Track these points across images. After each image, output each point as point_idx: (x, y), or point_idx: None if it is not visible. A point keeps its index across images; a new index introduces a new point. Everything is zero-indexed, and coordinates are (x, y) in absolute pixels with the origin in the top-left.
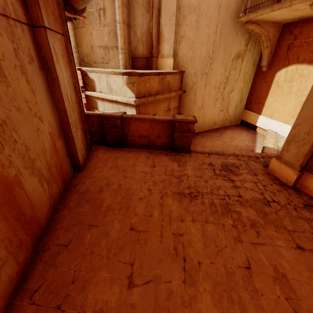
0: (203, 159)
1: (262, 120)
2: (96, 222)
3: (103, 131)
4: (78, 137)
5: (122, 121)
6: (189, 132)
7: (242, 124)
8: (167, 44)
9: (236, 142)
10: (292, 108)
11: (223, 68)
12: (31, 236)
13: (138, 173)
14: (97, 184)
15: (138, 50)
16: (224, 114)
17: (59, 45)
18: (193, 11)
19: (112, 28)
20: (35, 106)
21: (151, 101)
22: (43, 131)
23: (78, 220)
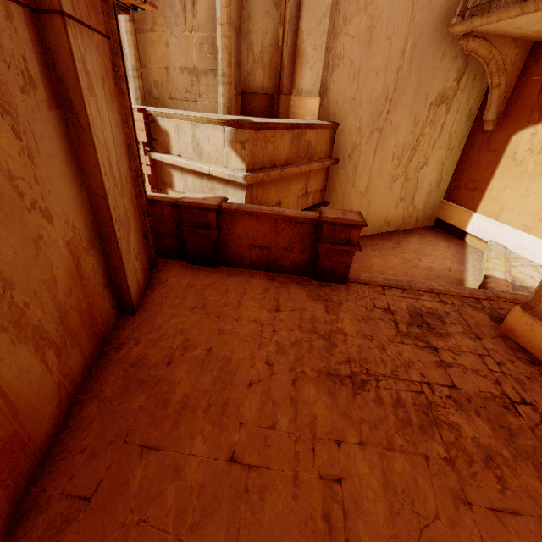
0: (372, 297)
1: (478, 221)
2: (156, 439)
3: (181, 232)
4: (129, 247)
5: (220, 215)
6: (348, 245)
7: (437, 226)
8: (310, 70)
9: (429, 260)
10: (541, 203)
11: (411, 120)
12: (7, 482)
13: (246, 323)
14: (164, 344)
15: (253, 79)
16: (406, 207)
17: (96, 56)
18: (364, 10)
19: (207, 34)
20: (34, 187)
21: (275, 178)
22: (51, 241)
23: (119, 431)
